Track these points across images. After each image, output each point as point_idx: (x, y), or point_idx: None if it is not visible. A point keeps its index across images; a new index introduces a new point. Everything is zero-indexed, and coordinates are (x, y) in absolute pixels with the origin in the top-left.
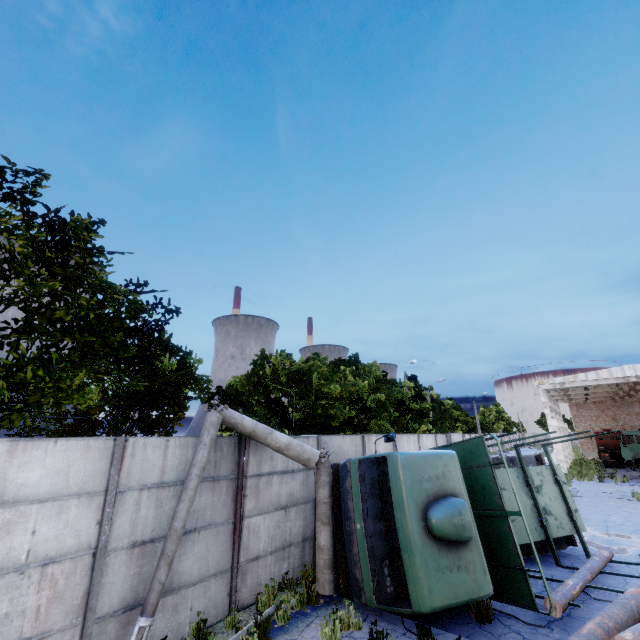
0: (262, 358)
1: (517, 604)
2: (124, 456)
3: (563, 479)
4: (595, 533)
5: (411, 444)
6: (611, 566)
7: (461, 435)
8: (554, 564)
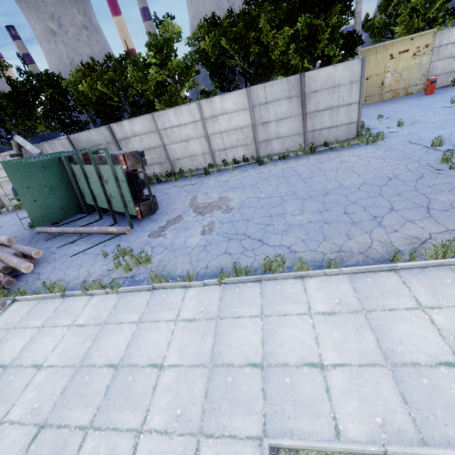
0: (96, 64)
1: (46, 224)
2: (4, 159)
3: (122, 178)
4: (209, 220)
5: (184, 115)
6: (119, 236)
7: (357, 62)
8: (120, 222)
